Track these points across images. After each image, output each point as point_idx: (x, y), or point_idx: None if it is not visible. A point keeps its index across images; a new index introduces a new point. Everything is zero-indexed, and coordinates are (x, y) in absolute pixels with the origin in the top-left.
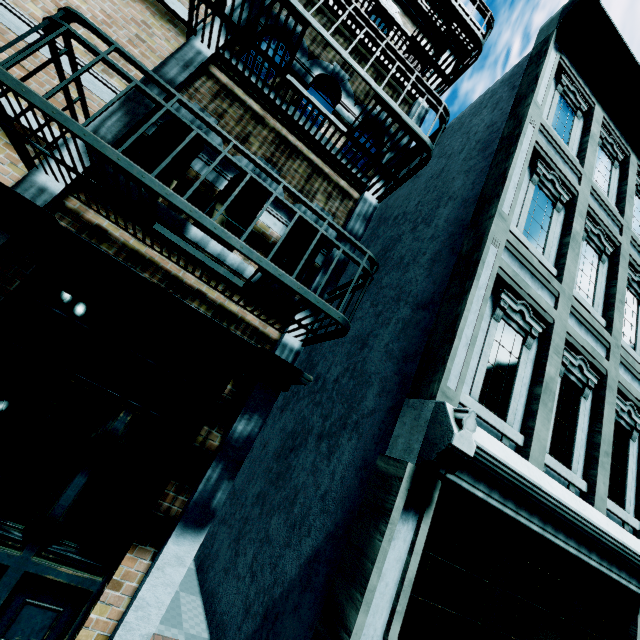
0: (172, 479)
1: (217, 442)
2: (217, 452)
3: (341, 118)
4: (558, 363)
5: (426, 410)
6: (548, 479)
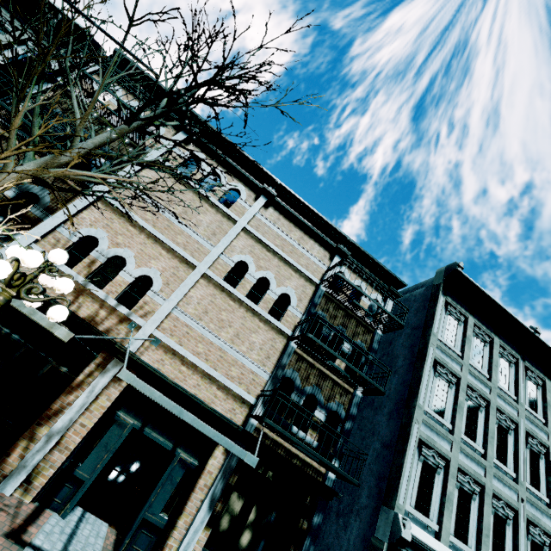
0: (292, 544)
1: (306, 526)
2: (308, 531)
3: (343, 352)
4: (454, 483)
5: (391, 515)
6: None
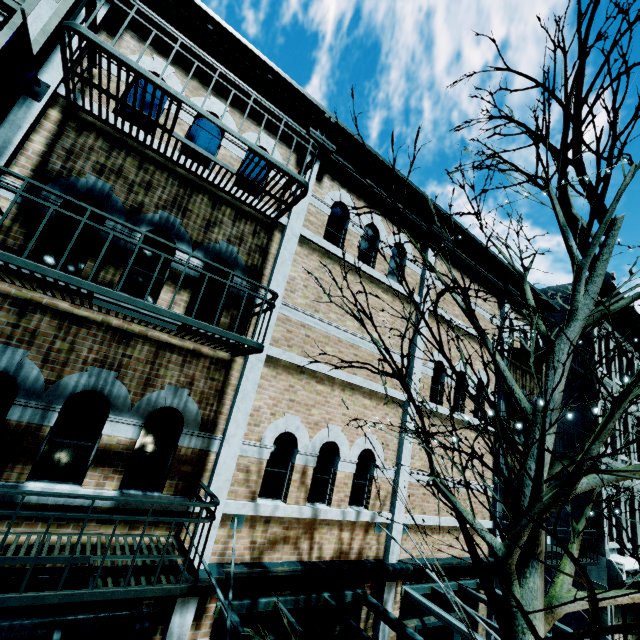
0: None
1: None
2: None
3: None
4: (623, 503)
5: (602, 561)
6: (632, 560)
